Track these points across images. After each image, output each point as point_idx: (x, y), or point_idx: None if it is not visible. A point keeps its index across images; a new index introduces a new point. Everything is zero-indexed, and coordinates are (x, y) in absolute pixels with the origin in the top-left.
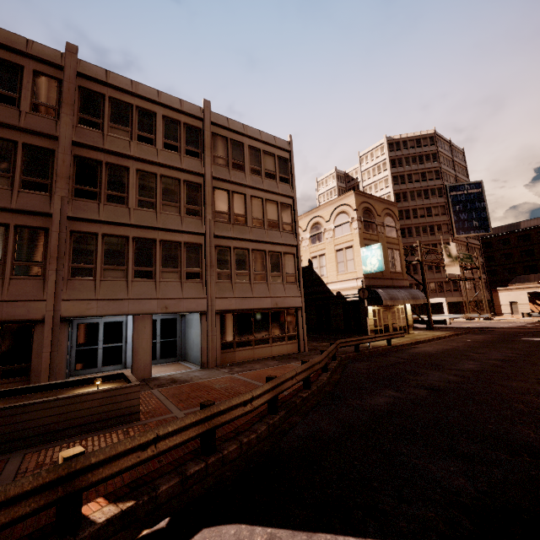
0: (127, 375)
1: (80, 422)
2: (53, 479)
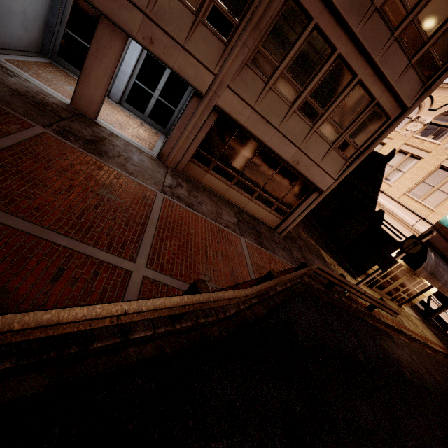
0: None
1: None
2: None
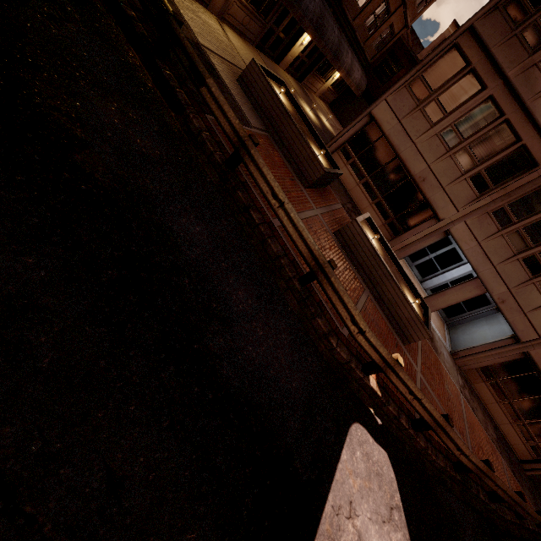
0: (429, 315)
1: (392, 311)
2: (388, 361)
